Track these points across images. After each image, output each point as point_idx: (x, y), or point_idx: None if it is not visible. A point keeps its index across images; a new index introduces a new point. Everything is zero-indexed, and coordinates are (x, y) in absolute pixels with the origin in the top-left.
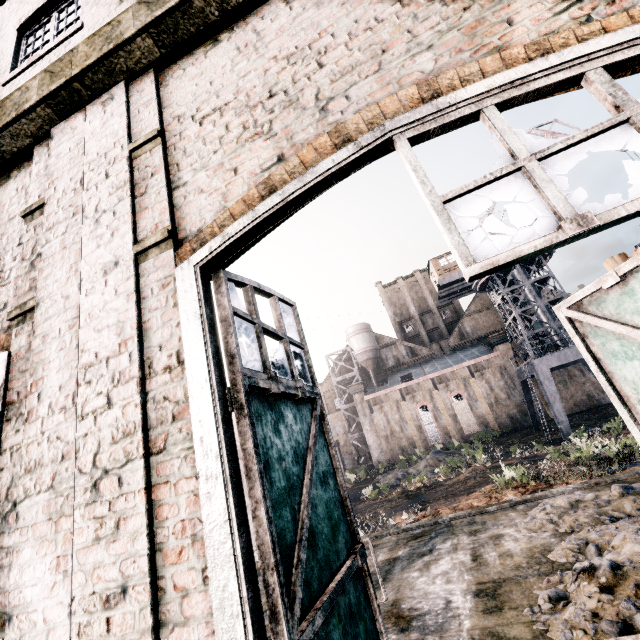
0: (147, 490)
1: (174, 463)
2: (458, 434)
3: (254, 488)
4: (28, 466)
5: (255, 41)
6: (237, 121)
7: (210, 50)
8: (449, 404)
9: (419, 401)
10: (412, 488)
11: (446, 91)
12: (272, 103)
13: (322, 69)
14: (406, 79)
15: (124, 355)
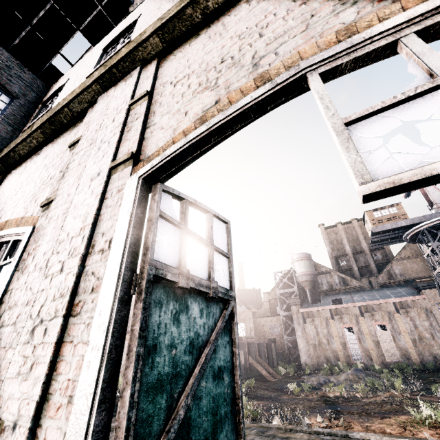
0: (56, 344)
1: (80, 327)
2: (379, 359)
3: (129, 368)
4: (11, 304)
5: (221, 30)
6: (196, 81)
7: (193, 41)
8: (373, 331)
9: (346, 322)
10: (331, 395)
11: (363, 31)
12: (221, 66)
13: (261, 38)
14: (328, 31)
15: (80, 236)
